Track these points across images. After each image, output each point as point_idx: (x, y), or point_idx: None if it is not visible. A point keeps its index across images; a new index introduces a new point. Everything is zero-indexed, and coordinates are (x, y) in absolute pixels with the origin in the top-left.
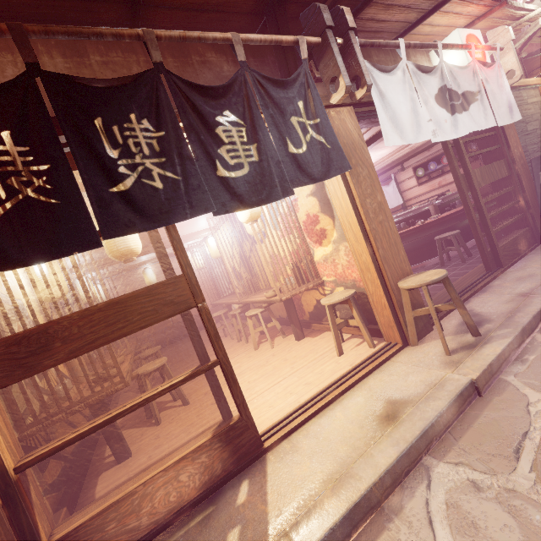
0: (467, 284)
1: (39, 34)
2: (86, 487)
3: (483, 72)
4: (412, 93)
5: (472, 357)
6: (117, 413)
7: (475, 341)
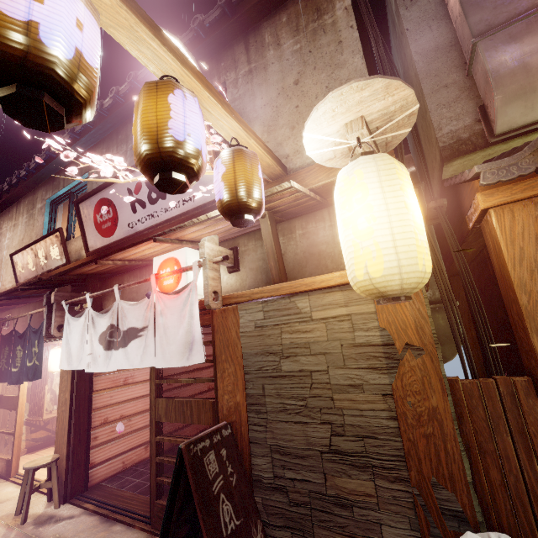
0: (138, 509)
1: (3, 322)
2: (47, 447)
3: (159, 303)
4: (86, 332)
5: (1, 524)
6: (1, 431)
7: (17, 523)
